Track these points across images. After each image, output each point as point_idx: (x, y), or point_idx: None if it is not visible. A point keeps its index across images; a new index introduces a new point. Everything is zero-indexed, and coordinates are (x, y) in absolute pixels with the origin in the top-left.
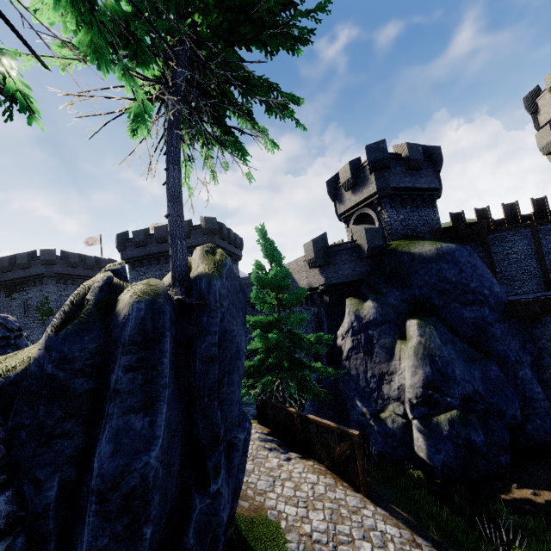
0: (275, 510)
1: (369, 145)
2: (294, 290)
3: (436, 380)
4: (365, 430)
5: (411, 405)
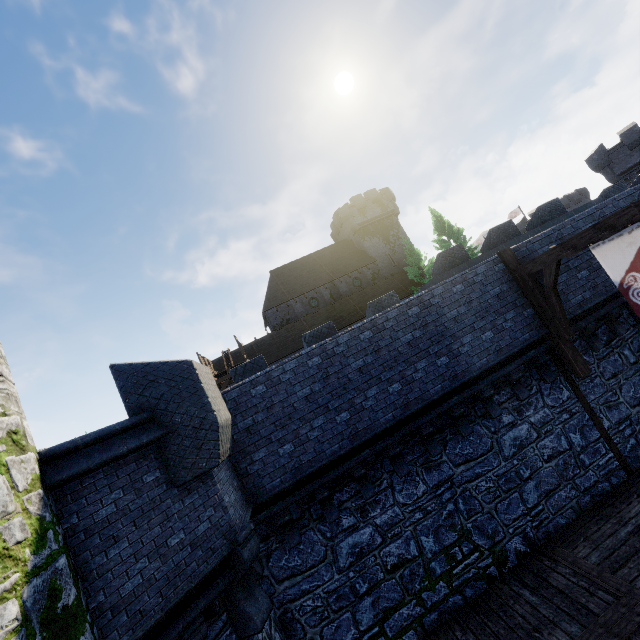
0: None
1: (586, 160)
2: None
3: None
4: None
5: None
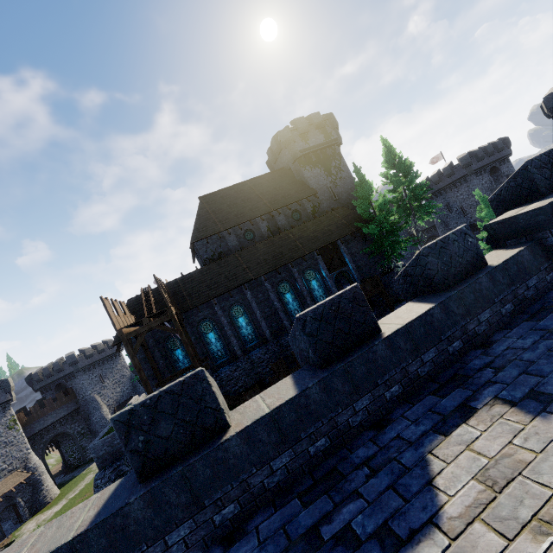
0: None
1: (545, 98)
2: None
3: None
4: None
5: None
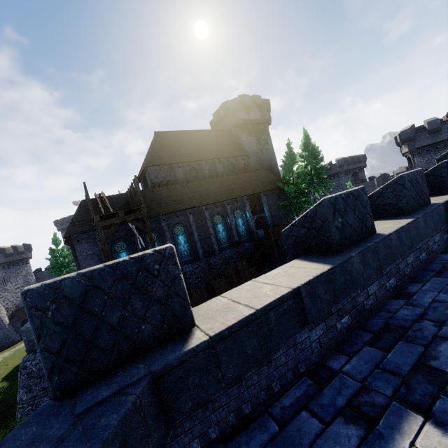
0: None
1: (402, 132)
2: None
3: None
4: None
5: None
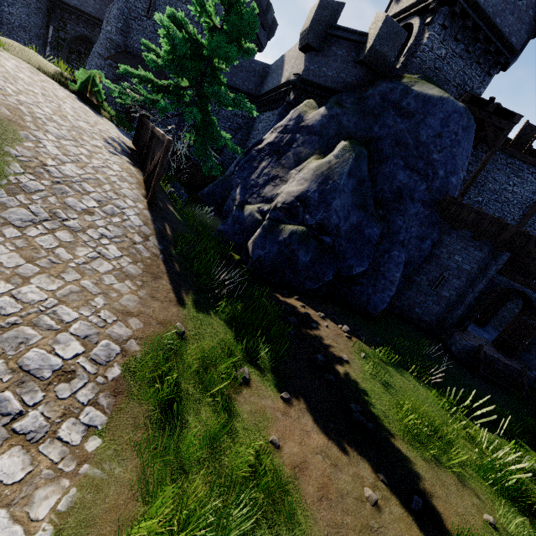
0: (35, 138)
1: None
2: (275, 86)
3: (311, 198)
4: (228, 215)
5: (274, 208)
